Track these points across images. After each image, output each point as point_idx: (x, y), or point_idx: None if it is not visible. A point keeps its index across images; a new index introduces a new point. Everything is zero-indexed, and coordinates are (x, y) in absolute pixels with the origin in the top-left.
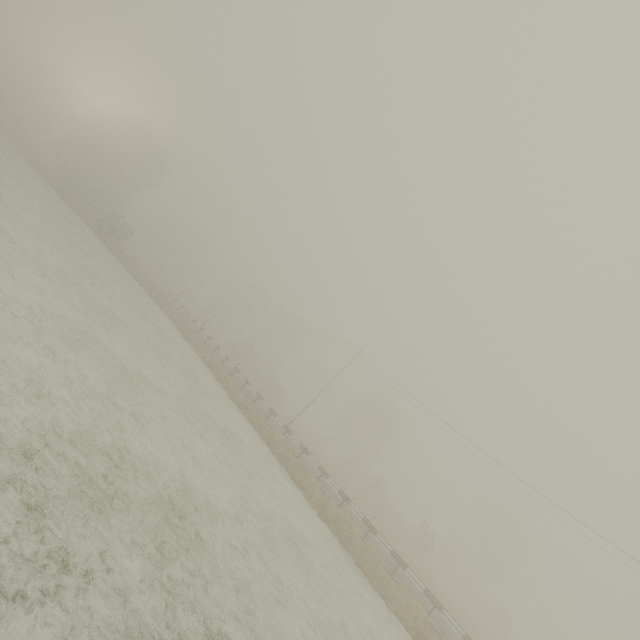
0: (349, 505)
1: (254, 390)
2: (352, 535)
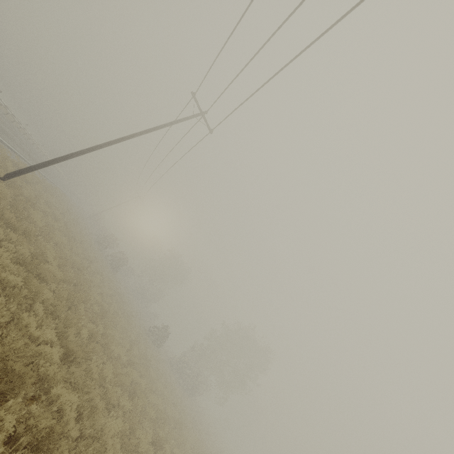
0: (28, 134)
1: (49, 157)
2: (4, 107)
